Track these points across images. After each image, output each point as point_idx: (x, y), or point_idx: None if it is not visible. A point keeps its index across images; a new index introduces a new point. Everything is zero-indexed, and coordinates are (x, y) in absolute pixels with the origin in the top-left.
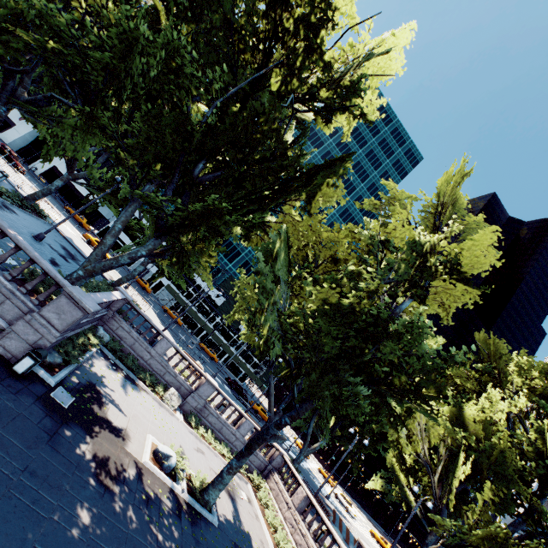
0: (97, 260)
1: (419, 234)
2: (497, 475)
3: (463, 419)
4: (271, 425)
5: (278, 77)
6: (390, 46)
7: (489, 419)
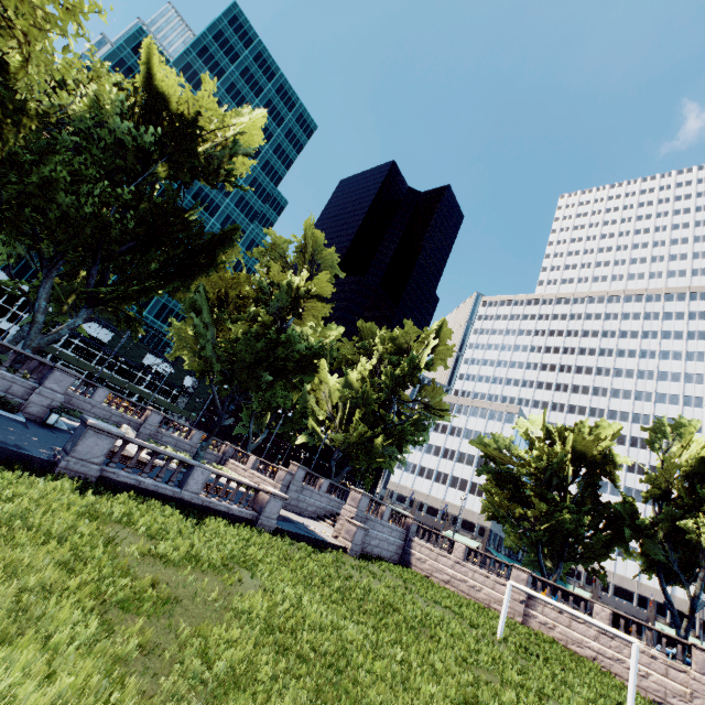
0: (38, 338)
1: (291, 276)
2: (366, 406)
3: (350, 381)
4: (223, 414)
5: (166, 167)
6: (249, 128)
7: (362, 376)
